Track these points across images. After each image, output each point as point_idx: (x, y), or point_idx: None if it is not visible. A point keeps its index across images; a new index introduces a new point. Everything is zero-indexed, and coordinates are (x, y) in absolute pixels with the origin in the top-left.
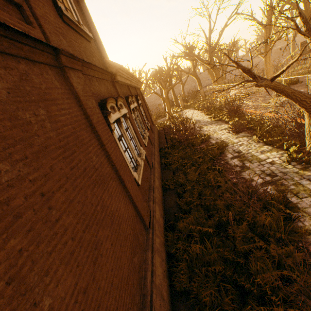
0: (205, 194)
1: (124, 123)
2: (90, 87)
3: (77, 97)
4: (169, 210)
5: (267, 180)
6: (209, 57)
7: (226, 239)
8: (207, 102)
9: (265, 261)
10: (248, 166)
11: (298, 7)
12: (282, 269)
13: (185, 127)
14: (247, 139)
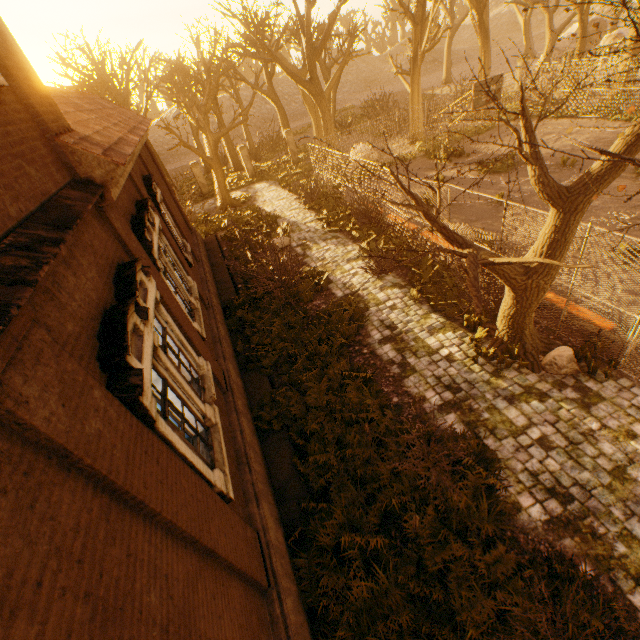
0: (350, 443)
1: (156, 328)
2: (63, 324)
3: (56, 448)
4: (285, 490)
5: (448, 400)
6: (308, 69)
7: (403, 543)
8: (310, 181)
9: (472, 586)
10: (413, 365)
11: (523, 97)
12: (493, 590)
13: (280, 264)
14: (400, 294)
